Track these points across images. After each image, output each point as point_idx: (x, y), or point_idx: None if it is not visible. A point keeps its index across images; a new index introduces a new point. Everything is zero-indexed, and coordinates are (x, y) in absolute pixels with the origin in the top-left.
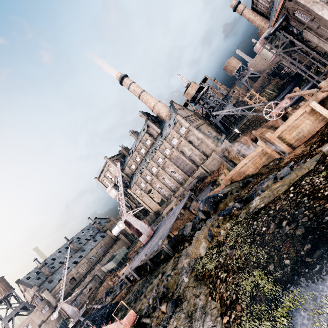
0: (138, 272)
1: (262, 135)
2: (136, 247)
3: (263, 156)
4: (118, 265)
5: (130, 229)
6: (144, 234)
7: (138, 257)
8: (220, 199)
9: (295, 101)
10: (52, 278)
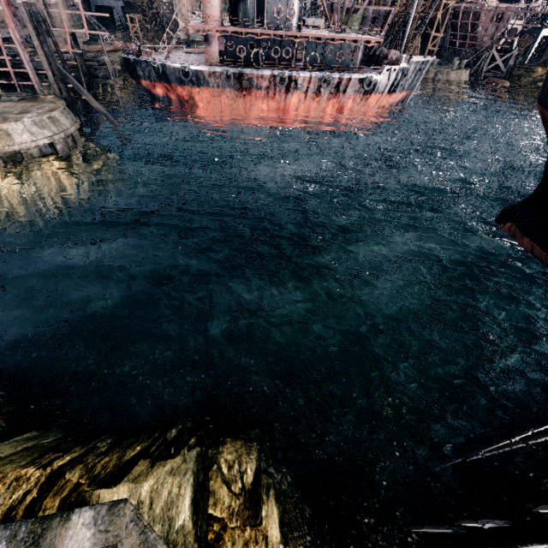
0: None
1: None
2: None
3: None
4: None
5: None
6: None
7: None
8: None
9: None
10: None
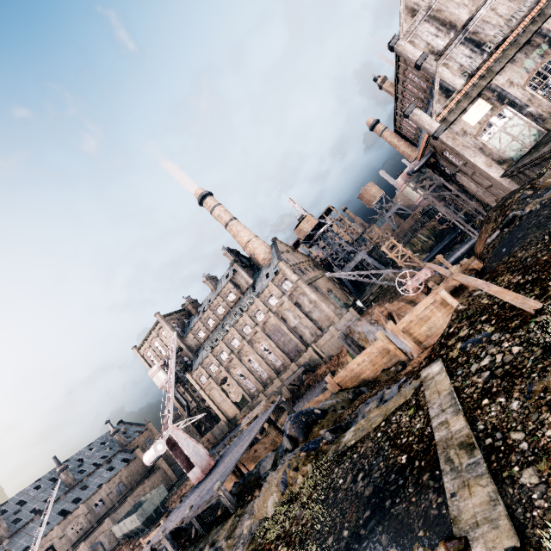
0: (174, 541)
1: (400, 312)
2: (185, 488)
3: (385, 354)
4: (145, 523)
5: (176, 455)
6: (198, 466)
7: (179, 509)
8: (316, 419)
9: (454, 261)
10: (8, 545)
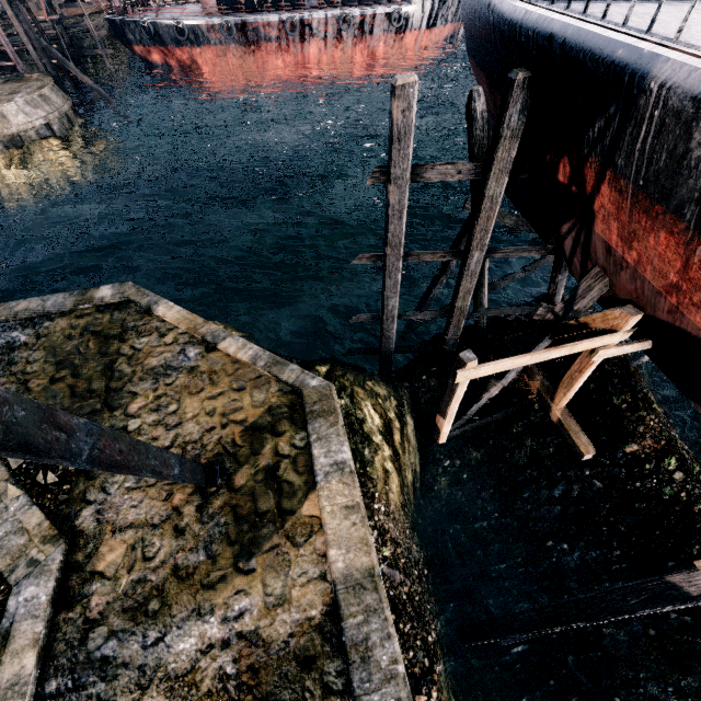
0: None
1: None
2: None
3: None
4: None
5: None
6: None
7: None
8: None
9: None
10: None
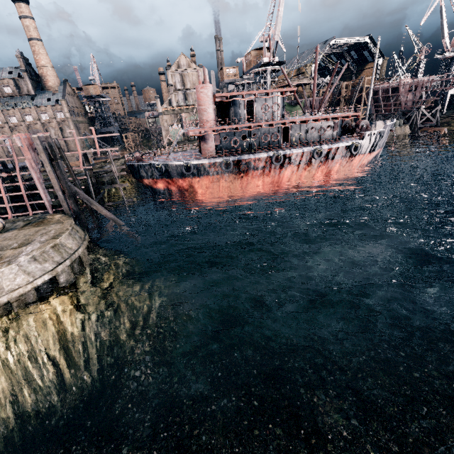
0: None
1: None
2: None
3: None
4: None
5: None
6: None
7: None
8: None
9: None
10: None
